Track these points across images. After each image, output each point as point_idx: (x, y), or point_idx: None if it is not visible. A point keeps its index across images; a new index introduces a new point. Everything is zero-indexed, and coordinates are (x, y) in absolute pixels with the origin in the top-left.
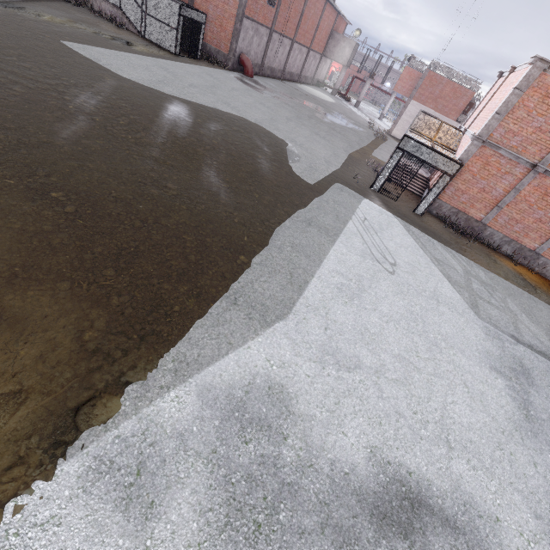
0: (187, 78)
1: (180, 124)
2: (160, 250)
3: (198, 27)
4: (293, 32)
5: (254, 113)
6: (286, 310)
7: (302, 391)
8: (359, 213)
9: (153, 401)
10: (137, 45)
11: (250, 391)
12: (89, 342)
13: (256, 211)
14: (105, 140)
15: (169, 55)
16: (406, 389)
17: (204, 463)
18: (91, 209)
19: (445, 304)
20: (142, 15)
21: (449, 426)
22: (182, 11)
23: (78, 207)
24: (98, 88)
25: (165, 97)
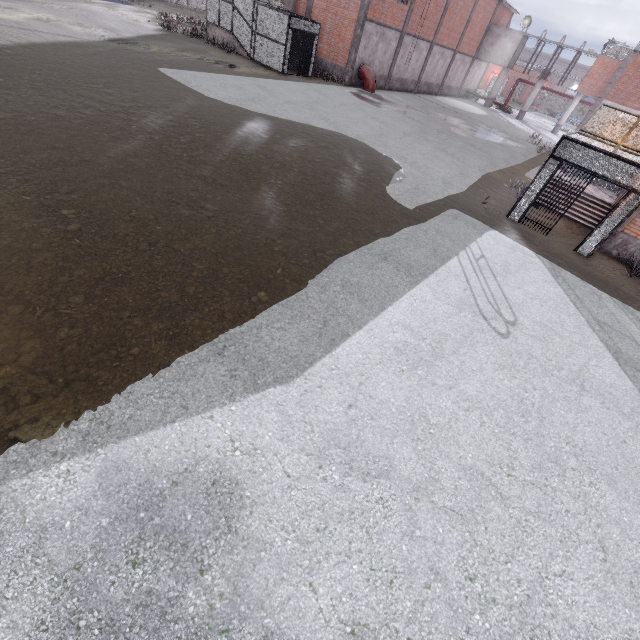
0: (286, 95)
1: (251, 140)
2: (154, 278)
3: (311, 39)
4: (433, 32)
5: (359, 128)
6: (295, 371)
7: (267, 498)
8: (474, 248)
9: (32, 472)
10: (240, 67)
11: (181, 482)
12: (0, 380)
13: (311, 240)
14: (155, 158)
15: (275, 74)
16: (467, 530)
17: (52, 582)
18: (97, 228)
19: (596, 394)
20: (252, 36)
21: (541, 621)
22: (292, 23)
23: (84, 226)
24: (173, 109)
25: (247, 114)
